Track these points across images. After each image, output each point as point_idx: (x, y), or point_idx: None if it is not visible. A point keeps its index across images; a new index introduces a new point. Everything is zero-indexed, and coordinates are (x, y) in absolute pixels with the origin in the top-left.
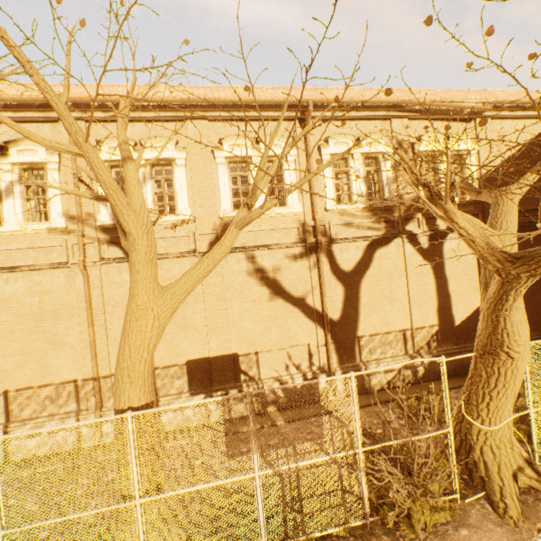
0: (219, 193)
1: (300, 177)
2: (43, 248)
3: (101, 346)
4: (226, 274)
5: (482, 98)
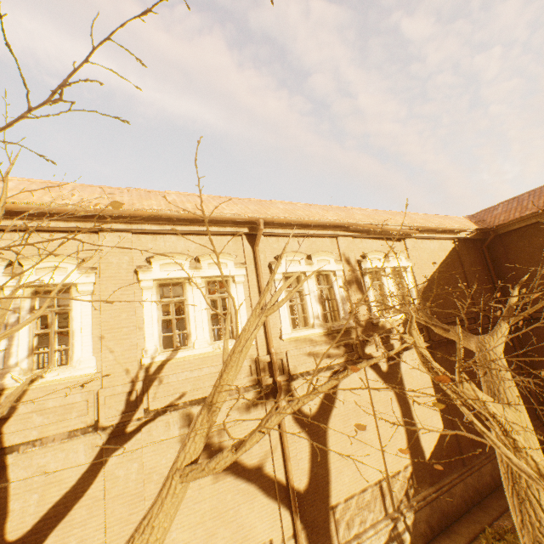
0: (142, 327)
1: (250, 300)
2: None
3: None
4: (148, 452)
5: (409, 223)
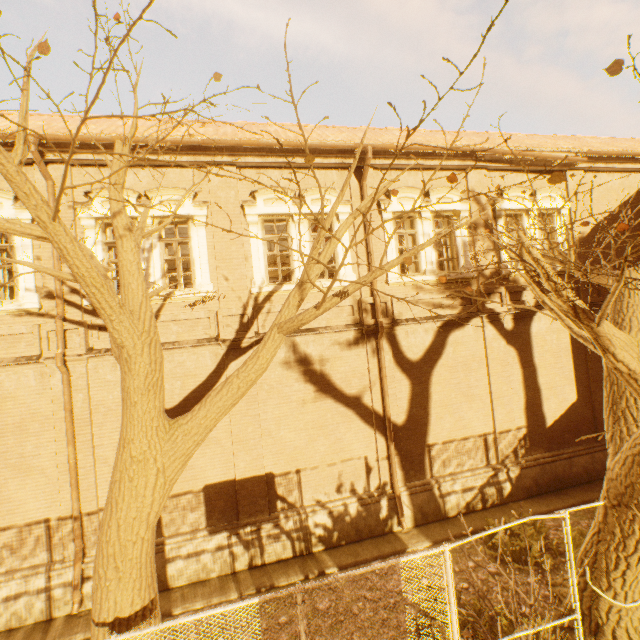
0: (250, 260)
1: (355, 241)
2: (6, 335)
3: (84, 470)
4: None
5: (575, 147)
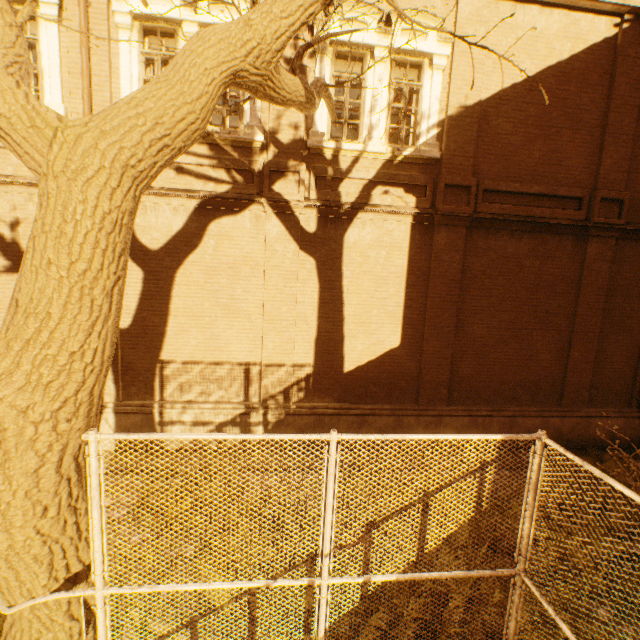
0: None
1: (70, 55)
2: None
3: None
4: None
5: None
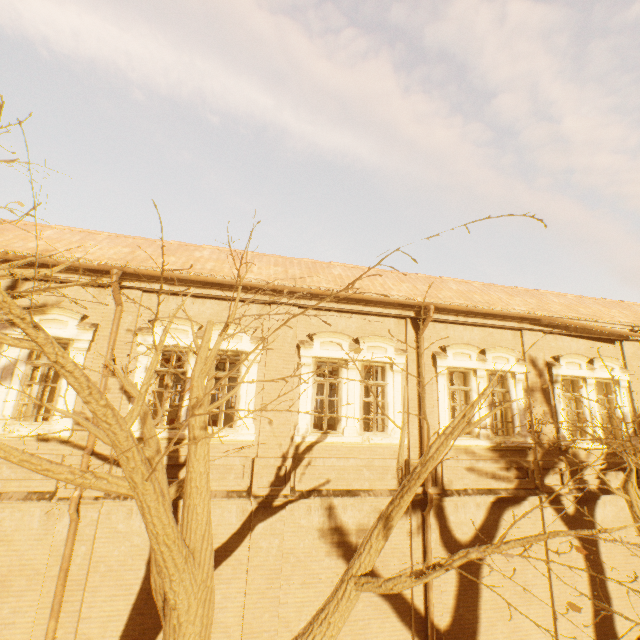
0: (297, 403)
1: (407, 393)
2: None
3: None
4: (288, 531)
5: (631, 321)
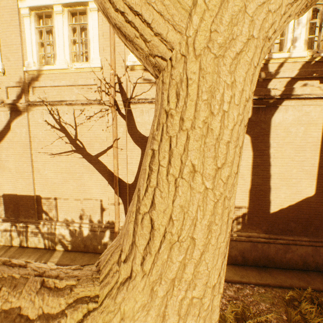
0: (26, 47)
1: (103, 28)
2: None
3: None
4: (33, 126)
5: None
